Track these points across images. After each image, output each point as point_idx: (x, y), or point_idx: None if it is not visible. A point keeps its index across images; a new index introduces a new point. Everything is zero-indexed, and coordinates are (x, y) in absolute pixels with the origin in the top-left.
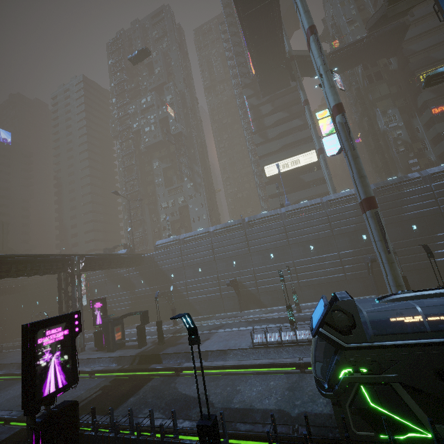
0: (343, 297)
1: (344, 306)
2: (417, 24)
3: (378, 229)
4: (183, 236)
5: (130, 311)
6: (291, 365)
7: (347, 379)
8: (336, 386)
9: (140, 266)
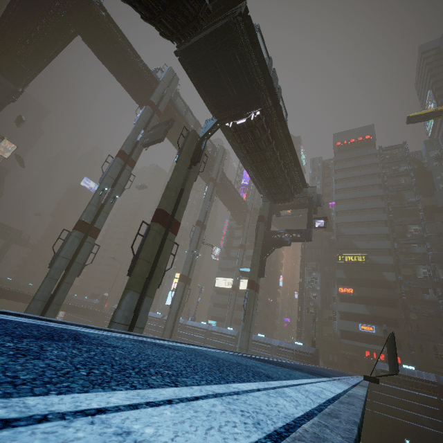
0: None
1: None
2: (353, 213)
3: None
4: None
5: None
6: None
7: None
8: None
9: (96, 317)
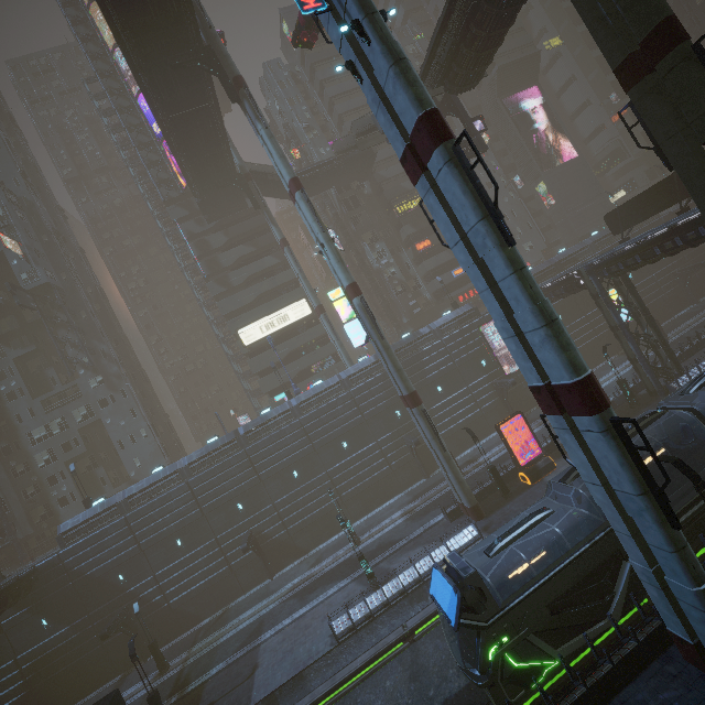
0: (464, 570)
1: (471, 582)
2: (380, 147)
3: (429, 427)
4: (125, 495)
5: (27, 700)
6: (397, 642)
7: (496, 658)
8: (489, 670)
9: (29, 592)
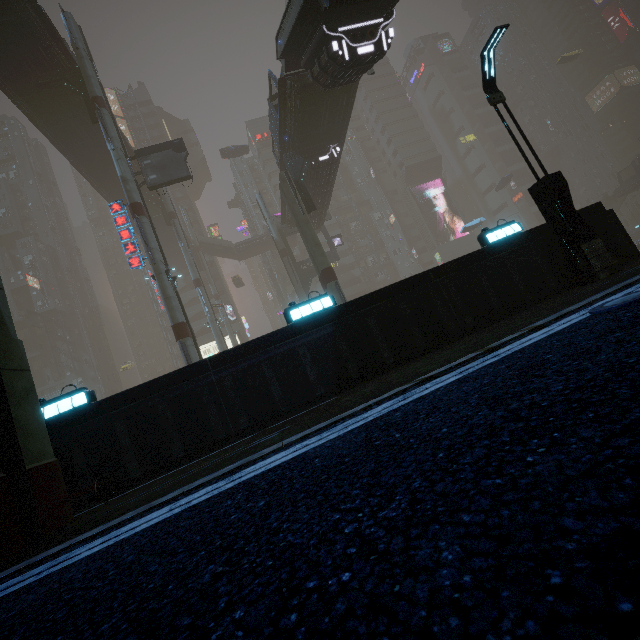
0: None
1: None
2: None
3: None
4: None
5: None
6: None
7: None
8: None
9: None
